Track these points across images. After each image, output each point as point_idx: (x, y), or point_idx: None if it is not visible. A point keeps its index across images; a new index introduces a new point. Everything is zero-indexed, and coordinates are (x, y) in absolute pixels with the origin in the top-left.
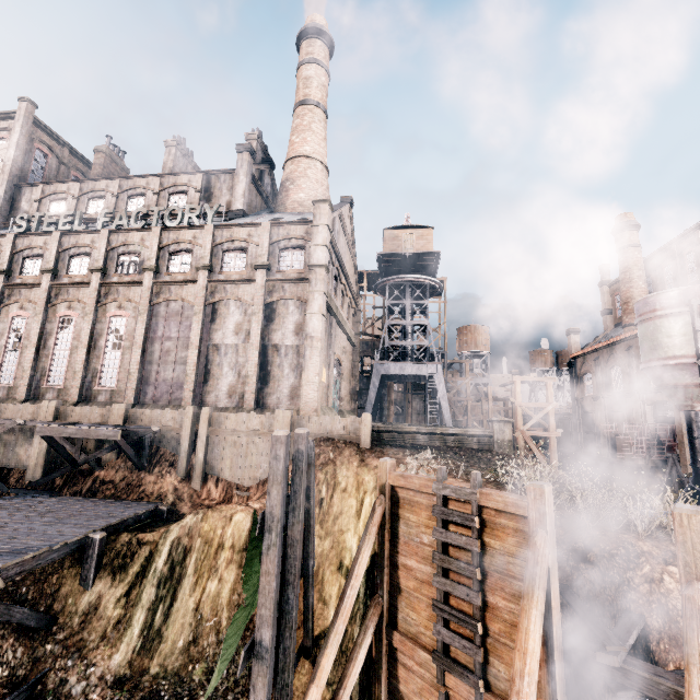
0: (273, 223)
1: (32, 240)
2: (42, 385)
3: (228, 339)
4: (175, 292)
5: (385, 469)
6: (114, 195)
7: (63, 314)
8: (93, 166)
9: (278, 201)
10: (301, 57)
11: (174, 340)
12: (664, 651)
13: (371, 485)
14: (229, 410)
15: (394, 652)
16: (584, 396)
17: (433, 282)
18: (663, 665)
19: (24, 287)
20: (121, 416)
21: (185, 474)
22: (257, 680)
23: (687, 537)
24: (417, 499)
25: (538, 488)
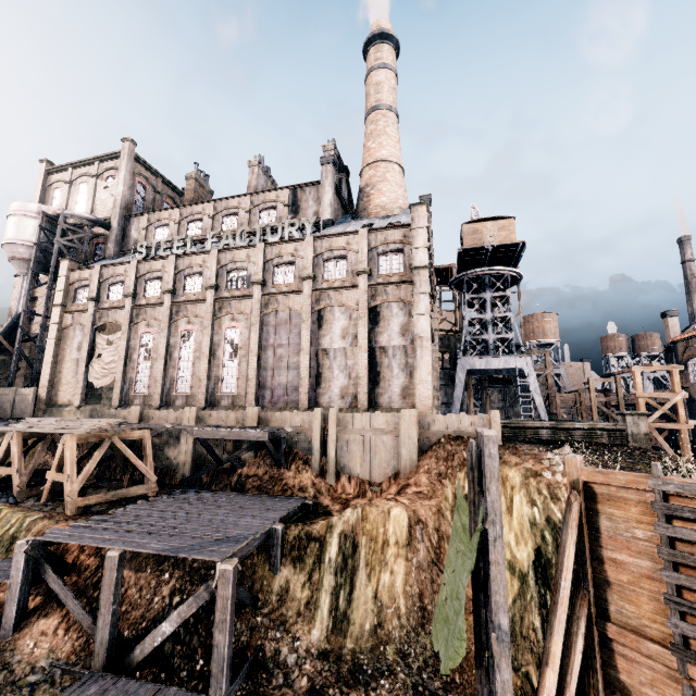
0: (370, 230)
1: (151, 264)
2: (171, 393)
3: (335, 343)
4: (282, 302)
5: (575, 466)
6: (210, 217)
7: (184, 328)
8: (186, 192)
9: (359, 207)
10: (369, 64)
11: (285, 347)
12: None
13: (516, 480)
14: (343, 410)
15: (608, 643)
16: (690, 383)
17: (514, 273)
18: None
19: (149, 306)
20: (255, 418)
21: (319, 471)
22: (501, 661)
23: None
24: (622, 494)
25: None
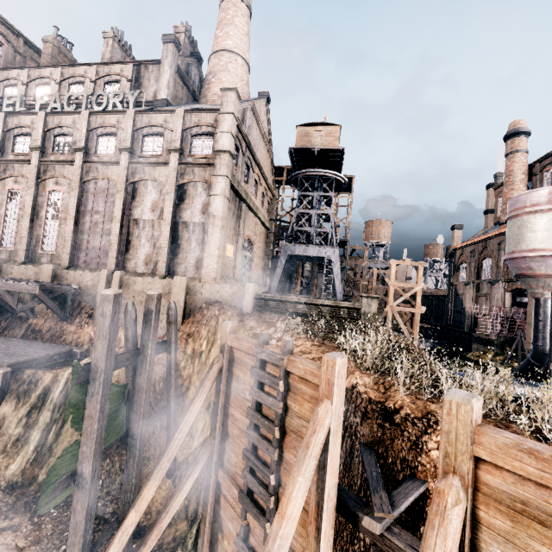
0: (187, 110)
1: None
2: None
3: (145, 215)
4: (102, 171)
5: (225, 331)
6: (57, 82)
7: (11, 187)
8: (42, 56)
9: (201, 94)
10: None
11: (101, 214)
12: None
13: None
14: (145, 275)
15: (219, 484)
16: (458, 282)
17: (339, 177)
18: None
19: None
20: (50, 274)
21: None
22: (77, 505)
23: (453, 427)
24: (245, 359)
25: (331, 359)
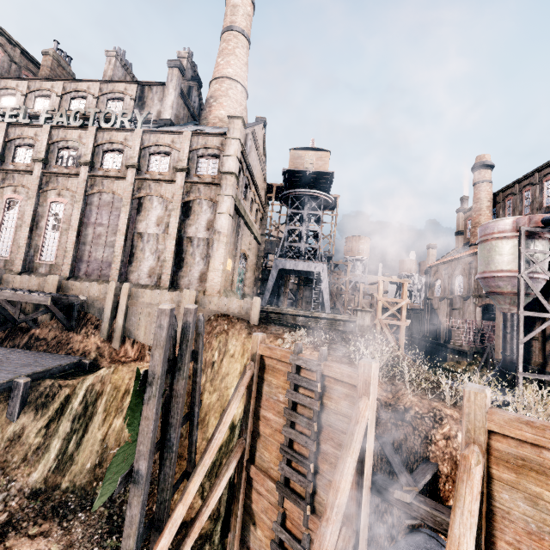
0: (194, 133)
1: None
2: None
3: (150, 229)
4: (107, 185)
5: (257, 342)
6: (58, 95)
7: (10, 196)
8: (41, 68)
9: (202, 115)
10: None
11: (105, 226)
12: (448, 490)
13: None
14: (148, 287)
15: (250, 480)
16: (433, 296)
17: (327, 197)
18: (445, 501)
19: None
20: (55, 285)
21: (107, 335)
22: (133, 499)
23: (472, 410)
24: (278, 366)
25: (367, 364)
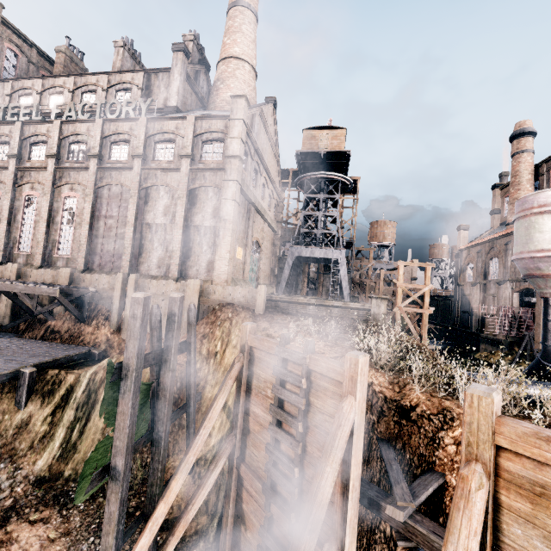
0: (197, 117)
1: None
2: (14, 251)
3: (158, 219)
4: (115, 177)
5: (245, 332)
6: (70, 91)
7: (28, 193)
8: (55, 65)
9: (210, 100)
10: None
11: (115, 219)
12: None
13: None
14: (158, 278)
15: (241, 479)
16: (465, 282)
17: (345, 179)
18: None
19: None
20: (67, 278)
21: (116, 326)
22: (111, 496)
23: (474, 418)
24: (266, 359)
25: (354, 358)
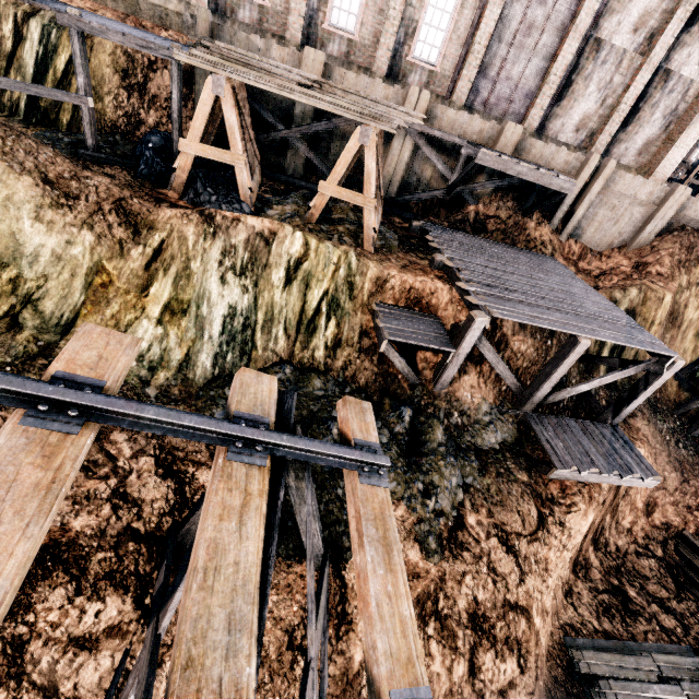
0: None
1: None
2: (320, 22)
3: (619, 36)
4: None
5: None
6: None
7: None
8: None
9: None
10: None
11: (547, 8)
12: None
13: None
14: (571, 150)
15: None
16: None
17: None
18: None
19: None
20: (514, 143)
21: (555, 227)
22: None
23: None
24: None
25: None
